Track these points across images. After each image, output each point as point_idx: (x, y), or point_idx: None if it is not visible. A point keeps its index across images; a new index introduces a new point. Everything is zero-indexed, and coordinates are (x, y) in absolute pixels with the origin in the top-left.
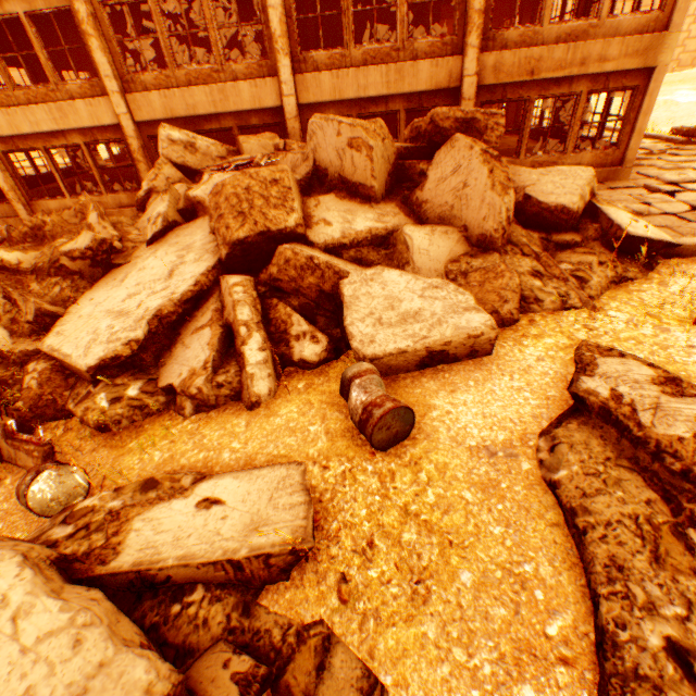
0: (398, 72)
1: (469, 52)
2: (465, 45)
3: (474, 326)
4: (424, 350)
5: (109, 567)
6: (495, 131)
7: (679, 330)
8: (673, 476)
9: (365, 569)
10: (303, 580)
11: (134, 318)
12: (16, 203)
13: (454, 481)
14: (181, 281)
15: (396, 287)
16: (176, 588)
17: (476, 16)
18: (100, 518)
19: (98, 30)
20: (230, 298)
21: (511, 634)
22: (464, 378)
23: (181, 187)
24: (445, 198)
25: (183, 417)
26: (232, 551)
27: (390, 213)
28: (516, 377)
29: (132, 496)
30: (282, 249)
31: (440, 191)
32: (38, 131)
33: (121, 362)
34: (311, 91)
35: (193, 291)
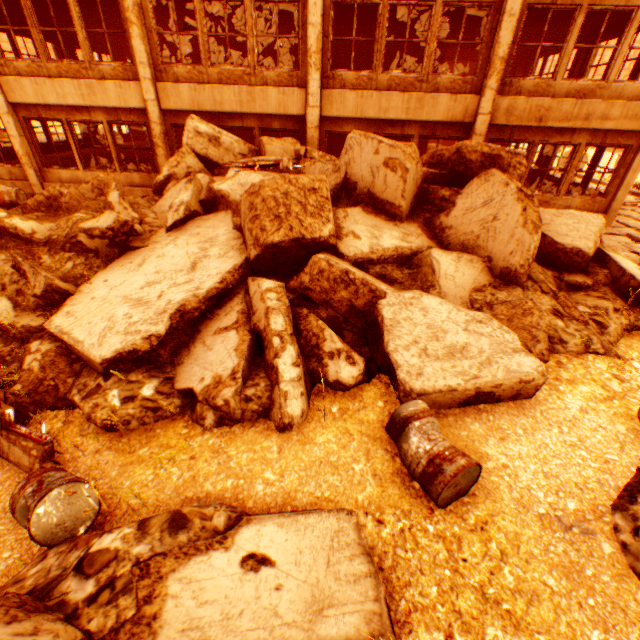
0: (419, 101)
1: (486, 93)
2: (485, 86)
3: (526, 371)
4: (473, 390)
5: None
6: (517, 169)
7: None
8: None
9: None
10: None
11: (154, 309)
12: (28, 168)
13: (530, 559)
14: (205, 275)
15: (437, 316)
16: None
17: (499, 63)
18: (126, 571)
19: (141, 20)
20: (261, 303)
21: None
22: (511, 424)
23: (203, 178)
24: (471, 227)
25: (201, 426)
26: None
27: (414, 233)
28: (564, 430)
29: (160, 538)
30: (316, 259)
31: (467, 220)
32: (64, 103)
33: (137, 356)
34: (335, 106)
35: (217, 289)
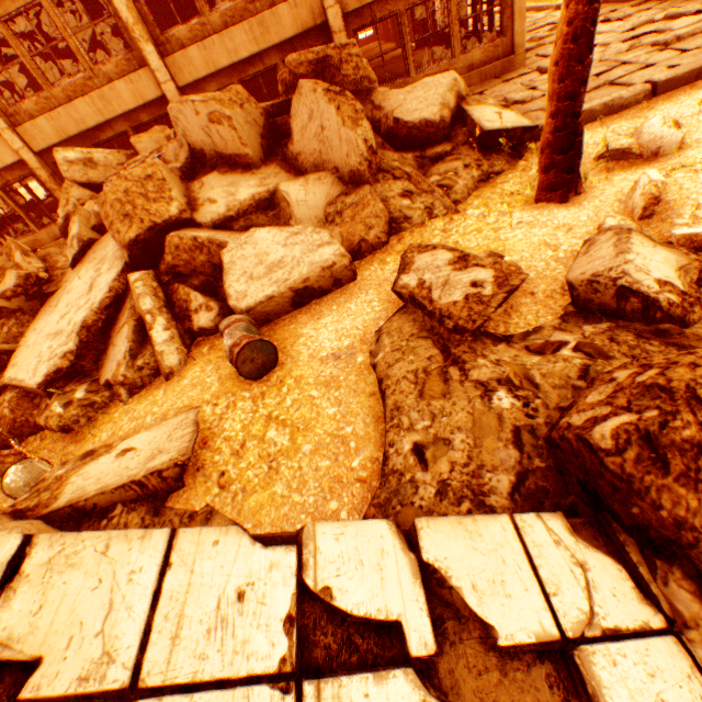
0: (261, 25)
1: None
2: None
3: (326, 259)
4: (290, 291)
5: (51, 508)
6: (350, 62)
7: (501, 211)
8: (451, 333)
9: (238, 464)
10: (196, 483)
11: (66, 334)
12: None
13: (306, 386)
14: (98, 291)
15: (265, 244)
16: (104, 511)
17: None
18: (48, 483)
19: None
20: (134, 294)
21: (330, 474)
22: (330, 306)
23: (90, 205)
24: (312, 146)
25: (123, 402)
26: (134, 476)
27: (272, 175)
28: (371, 293)
29: (74, 464)
30: (170, 238)
31: (307, 141)
32: None
33: (65, 374)
34: (186, 71)
35: (110, 298)
